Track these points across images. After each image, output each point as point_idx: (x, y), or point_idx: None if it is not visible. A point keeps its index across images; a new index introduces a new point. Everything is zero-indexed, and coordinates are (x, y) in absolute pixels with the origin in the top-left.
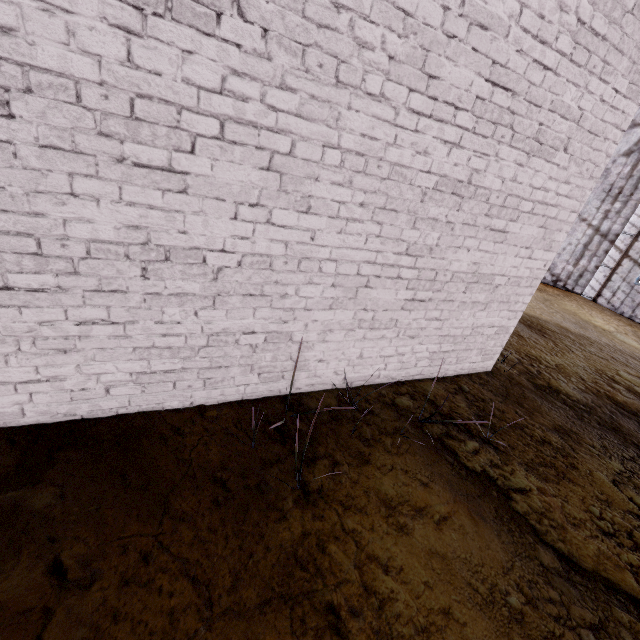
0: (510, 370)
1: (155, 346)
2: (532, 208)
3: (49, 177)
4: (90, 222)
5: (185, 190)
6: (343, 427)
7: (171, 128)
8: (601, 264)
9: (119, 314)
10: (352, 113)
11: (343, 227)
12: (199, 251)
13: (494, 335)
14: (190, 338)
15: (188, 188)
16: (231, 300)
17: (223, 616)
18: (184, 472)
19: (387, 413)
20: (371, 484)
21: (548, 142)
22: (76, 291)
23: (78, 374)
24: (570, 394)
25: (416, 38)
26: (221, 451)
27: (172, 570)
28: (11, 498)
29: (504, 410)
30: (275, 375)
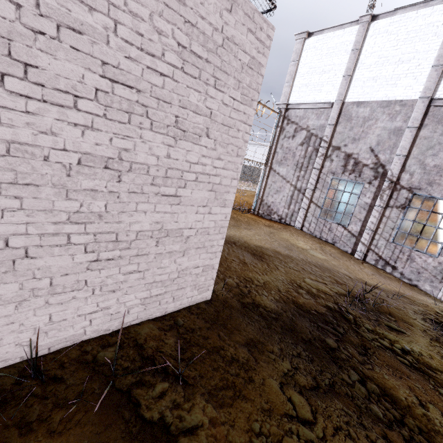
0: (227, 295)
1: None
2: (196, 177)
3: None
4: None
5: None
6: (3, 415)
7: None
8: (300, 207)
9: None
10: None
11: None
12: None
13: (202, 273)
14: None
15: None
16: None
17: None
18: None
19: (78, 375)
20: None
21: (190, 130)
22: None
23: None
24: (267, 306)
25: None
26: None
27: None
28: None
29: (208, 336)
30: None
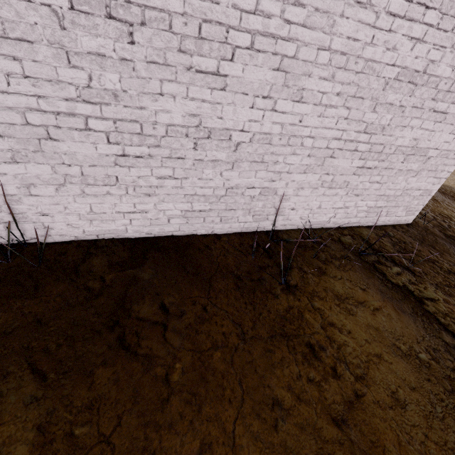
0: (426, 223)
1: (196, 194)
2: None
3: (150, 83)
4: (169, 112)
5: (224, 88)
6: (306, 252)
7: (221, 43)
8: None
9: (179, 173)
10: (343, 20)
11: (322, 112)
12: (228, 131)
13: (419, 196)
14: (216, 190)
15: (226, 86)
16: (243, 165)
17: (251, 339)
18: (215, 269)
19: (335, 246)
20: (328, 285)
21: None
22: (158, 158)
23: (154, 209)
24: None
25: None
26: (234, 259)
27: (220, 315)
28: (131, 273)
29: (420, 250)
30: (263, 217)
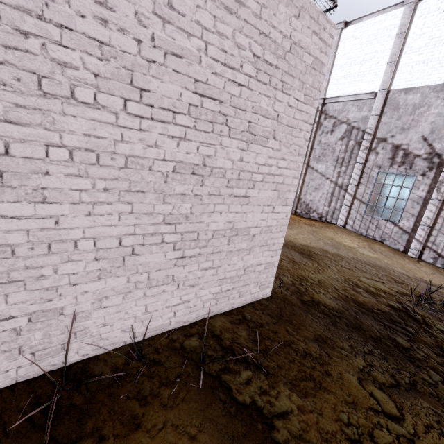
0: (285, 292)
1: None
2: (263, 178)
3: None
4: None
5: None
6: (123, 388)
7: None
8: (343, 204)
9: None
10: (69, 118)
11: (91, 210)
12: None
13: (264, 270)
14: None
15: None
16: None
17: None
18: None
19: (173, 360)
20: None
21: (259, 133)
22: None
23: None
24: (327, 304)
25: (117, 61)
26: None
27: None
28: None
29: (277, 330)
30: (53, 350)
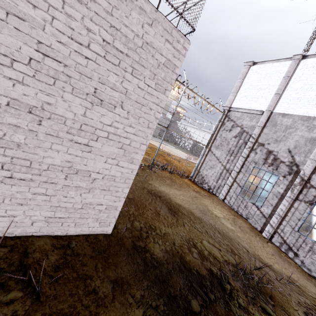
0: (127, 234)
1: None
2: (108, 136)
3: None
4: None
5: None
6: None
7: None
8: (226, 183)
9: None
10: None
11: None
12: None
13: (105, 210)
14: None
15: None
16: None
17: None
18: None
19: None
20: None
21: (106, 100)
22: None
23: None
24: (155, 253)
25: None
26: None
27: None
28: None
29: (87, 263)
30: None
